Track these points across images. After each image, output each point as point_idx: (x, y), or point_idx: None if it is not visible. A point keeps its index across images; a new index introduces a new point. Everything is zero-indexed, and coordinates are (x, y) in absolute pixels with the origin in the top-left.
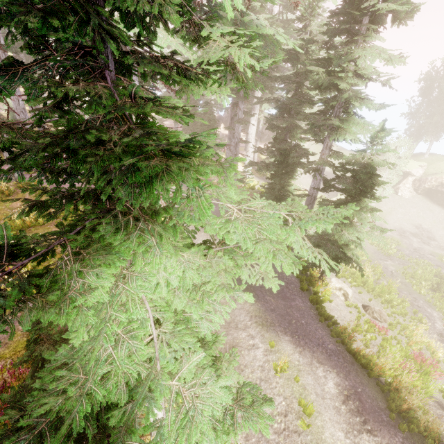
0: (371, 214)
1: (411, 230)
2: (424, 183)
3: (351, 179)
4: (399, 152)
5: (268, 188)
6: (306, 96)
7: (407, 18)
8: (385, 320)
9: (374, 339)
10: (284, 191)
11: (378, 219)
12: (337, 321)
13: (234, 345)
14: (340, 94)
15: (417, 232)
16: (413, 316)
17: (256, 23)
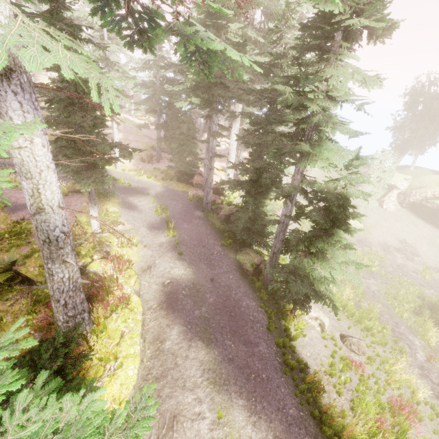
0: (344, 251)
1: (395, 245)
2: (408, 197)
3: (323, 210)
4: (384, 166)
5: (242, 207)
6: (282, 112)
7: (384, 35)
8: (363, 352)
9: (349, 382)
10: (258, 211)
11: (352, 257)
12: (309, 362)
13: (176, 414)
14: (311, 117)
15: (401, 247)
16: (393, 345)
17: (201, 35)
